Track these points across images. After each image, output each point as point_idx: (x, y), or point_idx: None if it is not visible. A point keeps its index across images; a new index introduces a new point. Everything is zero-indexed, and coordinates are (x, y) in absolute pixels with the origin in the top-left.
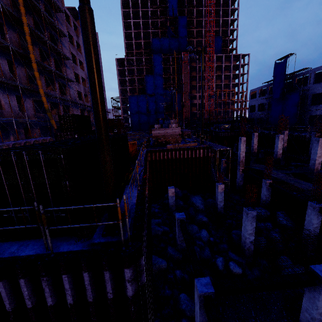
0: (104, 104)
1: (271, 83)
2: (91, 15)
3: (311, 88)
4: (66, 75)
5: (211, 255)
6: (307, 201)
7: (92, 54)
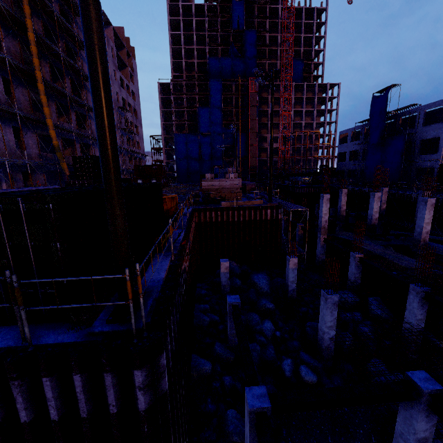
0: (114, 135)
1: (368, 124)
2: (97, 9)
3: (419, 132)
4: (86, 102)
5: (275, 356)
6: (409, 283)
7: (97, 63)
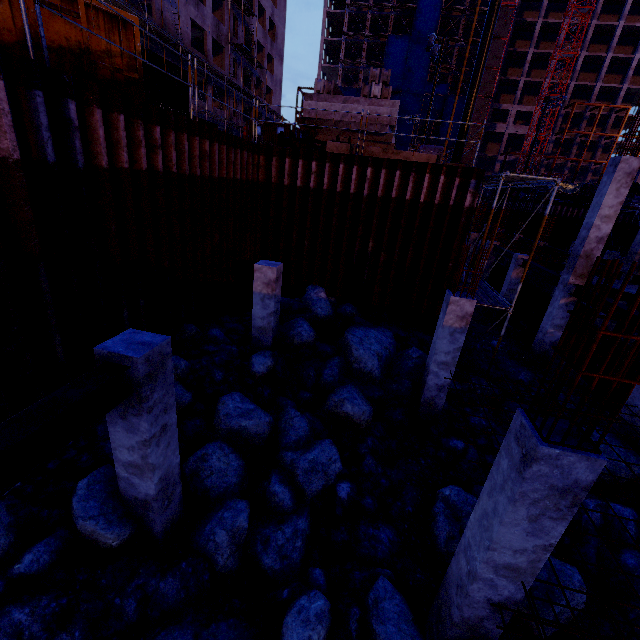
0: None
1: None
2: None
3: None
4: None
5: (296, 560)
6: None
7: None
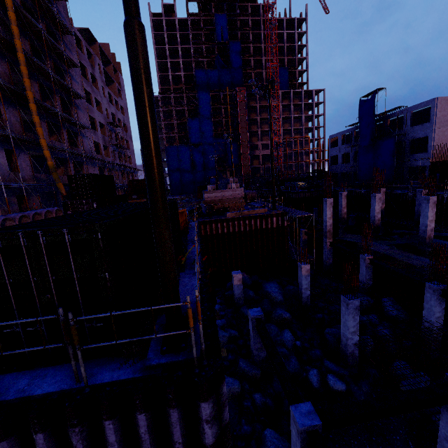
0: (160, 158)
1: (357, 127)
2: (143, 33)
3: (408, 132)
4: (77, 119)
5: (299, 367)
6: (424, 282)
7: (144, 87)
